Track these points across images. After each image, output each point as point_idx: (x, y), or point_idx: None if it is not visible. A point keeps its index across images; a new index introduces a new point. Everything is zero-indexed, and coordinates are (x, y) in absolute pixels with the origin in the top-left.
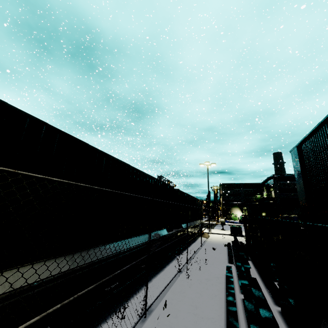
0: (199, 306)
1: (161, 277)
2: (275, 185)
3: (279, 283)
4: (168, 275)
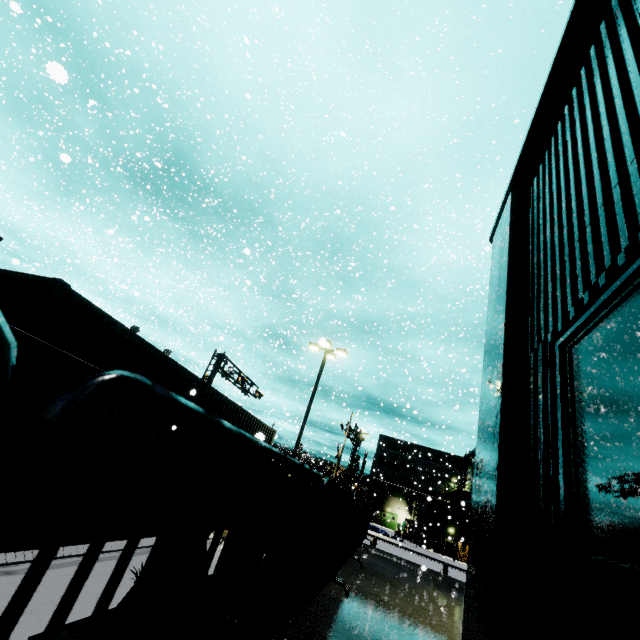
0: None
1: None
2: None
3: None
4: None
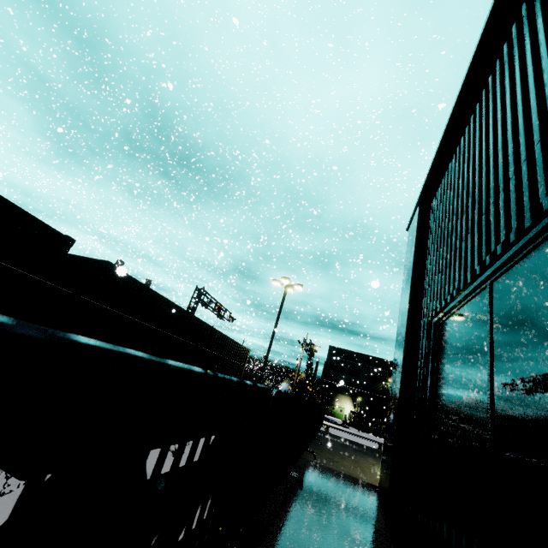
0: None
1: None
2: None
3: None
4: None
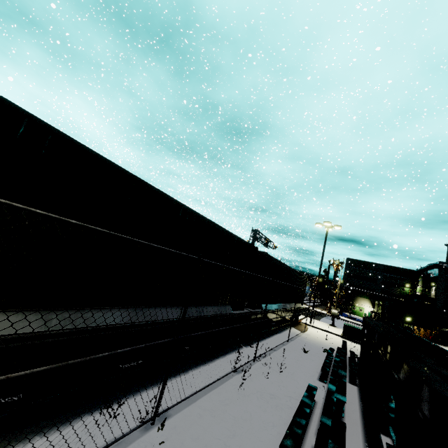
0: (240, 434)
1: (204, 371)
2: (440, 279)
3: (393, 442)
4: (217, 371)
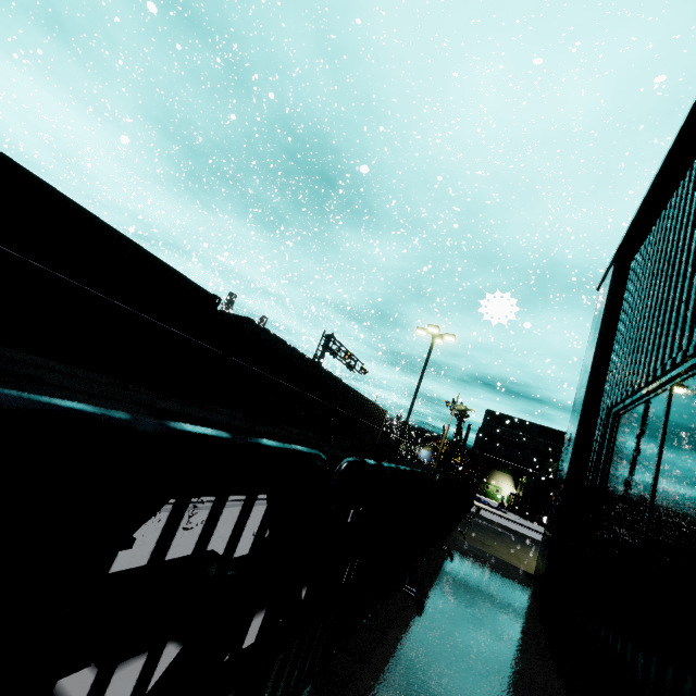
0: None
1: None
2: None
3: None
4: None
